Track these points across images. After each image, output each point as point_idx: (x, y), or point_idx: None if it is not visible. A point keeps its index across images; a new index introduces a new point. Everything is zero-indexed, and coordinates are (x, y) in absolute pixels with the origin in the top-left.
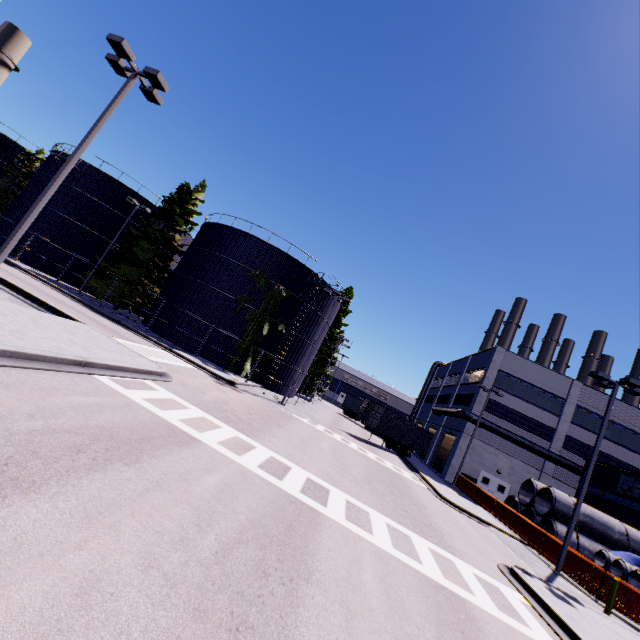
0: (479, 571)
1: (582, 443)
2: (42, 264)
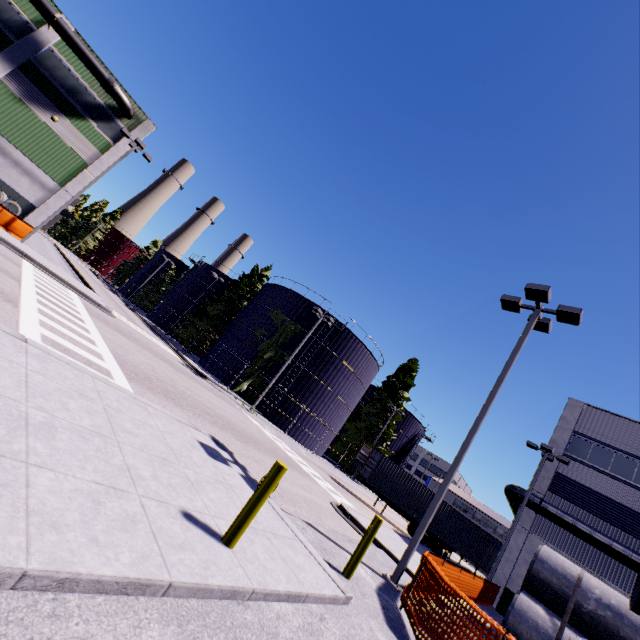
0: (128, 384)
1: None
2: (163, 324)
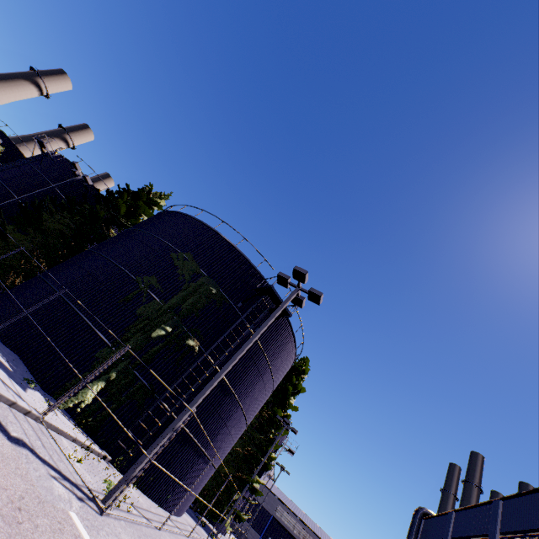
0: None
1: None
2: None
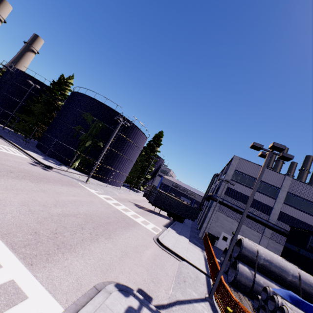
0: (36, 281)
1: (292, 217)
2: None
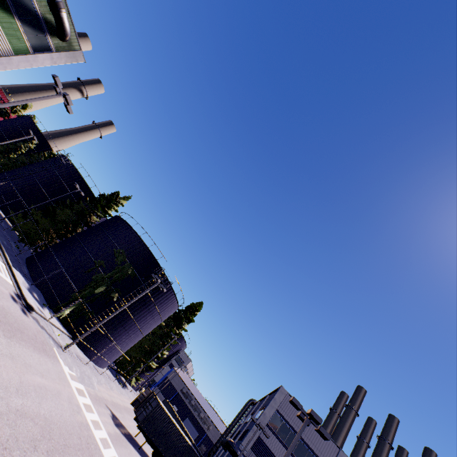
0: None
1: None
2: (1, 199)
